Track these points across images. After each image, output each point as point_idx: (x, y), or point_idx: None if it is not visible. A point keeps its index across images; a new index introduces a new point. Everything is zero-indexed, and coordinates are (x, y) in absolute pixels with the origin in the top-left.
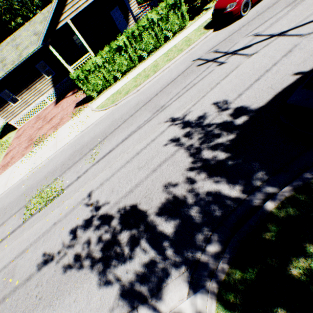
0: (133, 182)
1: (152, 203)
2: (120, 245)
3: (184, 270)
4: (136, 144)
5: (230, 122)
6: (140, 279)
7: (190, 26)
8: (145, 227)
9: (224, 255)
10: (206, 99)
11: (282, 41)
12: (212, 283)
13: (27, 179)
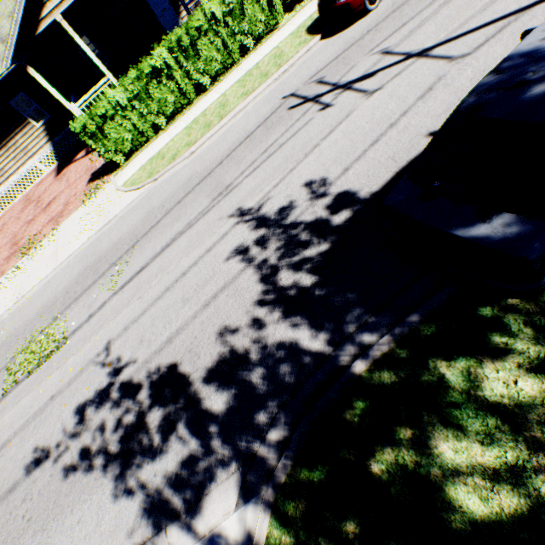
0: (173, 326)
1: (199, 361)
2: (148, 431)
3: (234, 469)
4: (182, 256)
5: (325, 220)
6: (173, 485)
7: (284, 25)
8: (185, 402)
9: (288, 445)
10: (296, 175)
11: (422, 69)
12: (267, 489)
13: (9, 318)
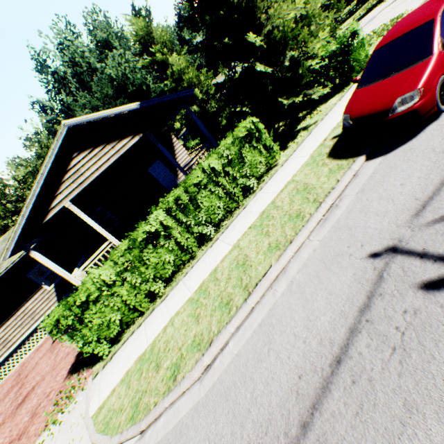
0: None
1: None
2: None
3: None
4: None
5: None
6: None
7: (287, 160)
8: None
9: None
10: None
11: None
12: None
13: None
